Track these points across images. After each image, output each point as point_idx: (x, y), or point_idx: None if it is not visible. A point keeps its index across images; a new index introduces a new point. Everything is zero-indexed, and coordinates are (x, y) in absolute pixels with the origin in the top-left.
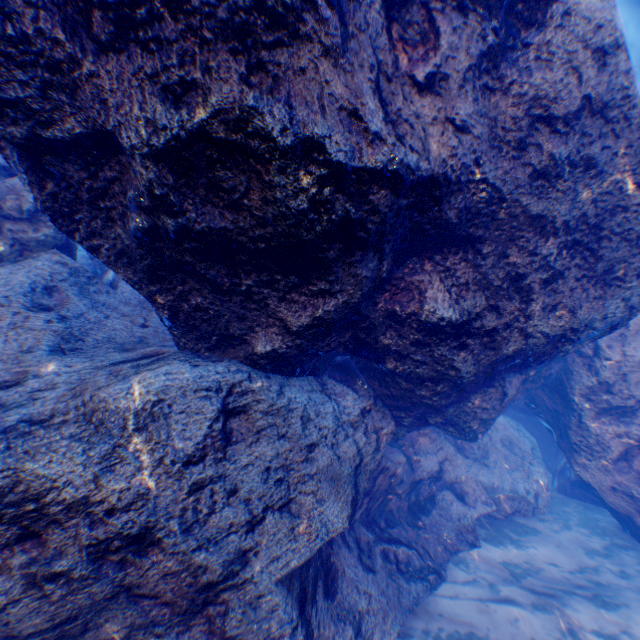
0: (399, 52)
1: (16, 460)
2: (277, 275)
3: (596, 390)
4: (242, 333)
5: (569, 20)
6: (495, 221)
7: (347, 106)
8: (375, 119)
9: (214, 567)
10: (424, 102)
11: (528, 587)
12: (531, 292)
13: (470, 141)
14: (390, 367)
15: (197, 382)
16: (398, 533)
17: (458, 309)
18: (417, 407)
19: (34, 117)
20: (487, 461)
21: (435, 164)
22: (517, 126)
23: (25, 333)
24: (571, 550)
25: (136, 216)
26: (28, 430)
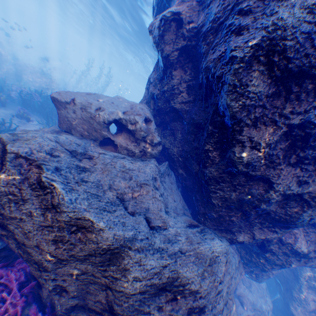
0: None
1: (177, 267)
2: (267, 222)
3: (311, 279)
4: (234, 231)
5: None
6: None
7: None
8: None
9: None
10: None
11: None
12: None
13: None
14: (266, 255)
15: (224, 249)
16: None
17: (306, 248)
18: (255, 267)
19: (253, 168)
20: (250, 288)
21: None
22: None
23: (157, 200)
24: None
25: (247, 195)
26: (180, 255)
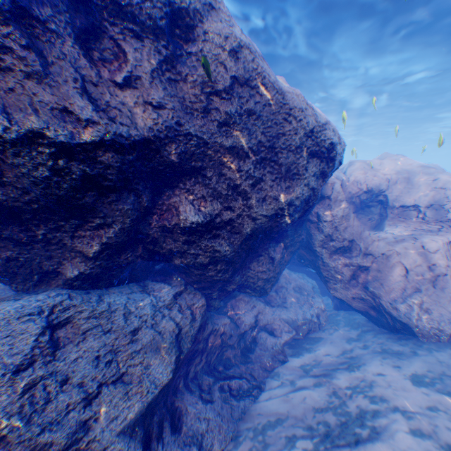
0: (101, 67)
1: None
2: (60, 222)
3: (326, 241)
4: (55, 268)
5: (208, 35)
6: (207, 156)
7: (57, 107)
8: (86, 111)
9: (59, 440)
10: (127, 95)
11: (313, 375)
12: (247, 193)
13: (167, 113)
14: (178, 262)
15: (19, 311)
16: (233, 371)
17: (202, 214)
18: (215, 283)
19: None
20: (286, 304)
21: (143, 130)
22: (198, 99)
23: None
24: (339, 343)
25: None
26: None
